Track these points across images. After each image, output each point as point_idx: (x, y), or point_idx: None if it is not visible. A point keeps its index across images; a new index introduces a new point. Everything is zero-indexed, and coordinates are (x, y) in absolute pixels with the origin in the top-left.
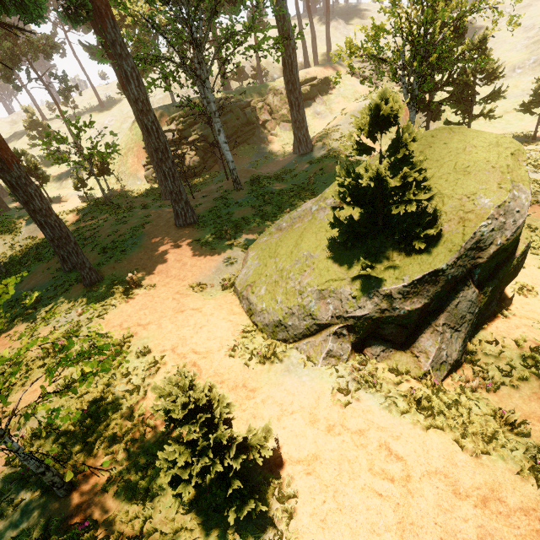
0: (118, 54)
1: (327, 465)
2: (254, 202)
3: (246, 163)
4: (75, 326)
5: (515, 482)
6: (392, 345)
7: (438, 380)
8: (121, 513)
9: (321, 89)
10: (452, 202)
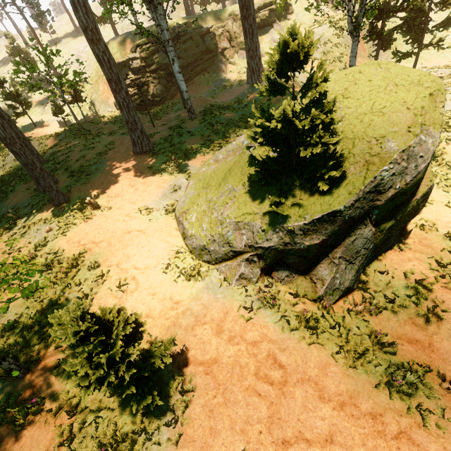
0: None
1: (223, 368)
2: (204, 132)
3: (205, 91)
4: (43, 241)
5: (371, 392)
6: (295, 272)
7: (330, 303)
8: (63, 393)
9: (279, 14)
10: (362, 145)
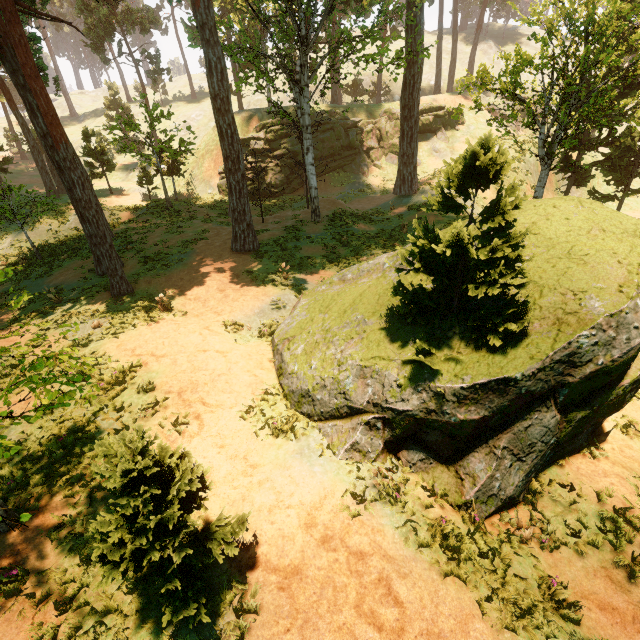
0: (206, 40)
1: (307, 585)
2: (328, 241)
3: (337, 193)
4: (85, 338)
5: None
6: (435, 456)
7: (481, 516)
8: (58, 570)
9: (446, 121)
10: (553, 296)
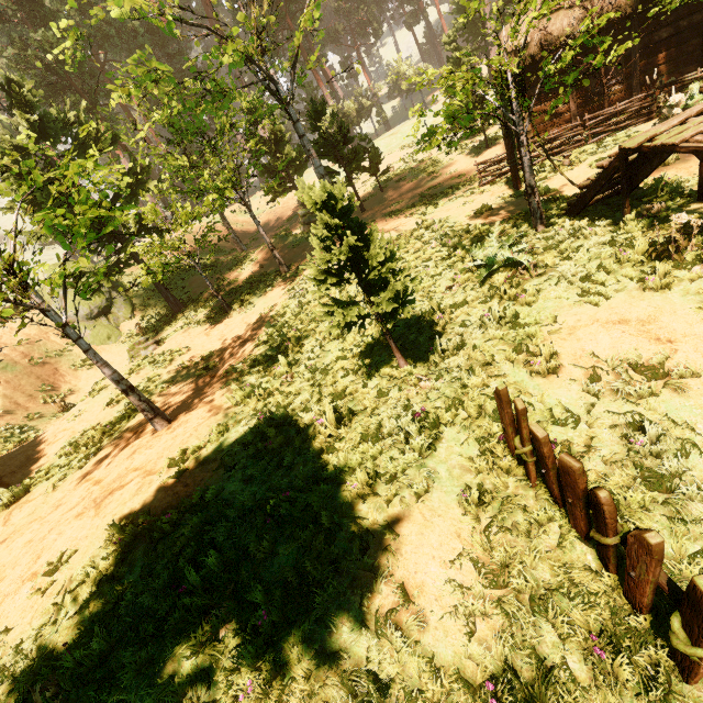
0: None
1: None
2: None
3: None
4: None
5: None
6: None
7: None
8: None
9: None
10: None
